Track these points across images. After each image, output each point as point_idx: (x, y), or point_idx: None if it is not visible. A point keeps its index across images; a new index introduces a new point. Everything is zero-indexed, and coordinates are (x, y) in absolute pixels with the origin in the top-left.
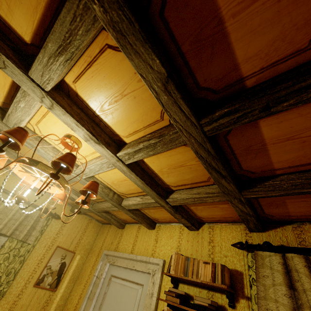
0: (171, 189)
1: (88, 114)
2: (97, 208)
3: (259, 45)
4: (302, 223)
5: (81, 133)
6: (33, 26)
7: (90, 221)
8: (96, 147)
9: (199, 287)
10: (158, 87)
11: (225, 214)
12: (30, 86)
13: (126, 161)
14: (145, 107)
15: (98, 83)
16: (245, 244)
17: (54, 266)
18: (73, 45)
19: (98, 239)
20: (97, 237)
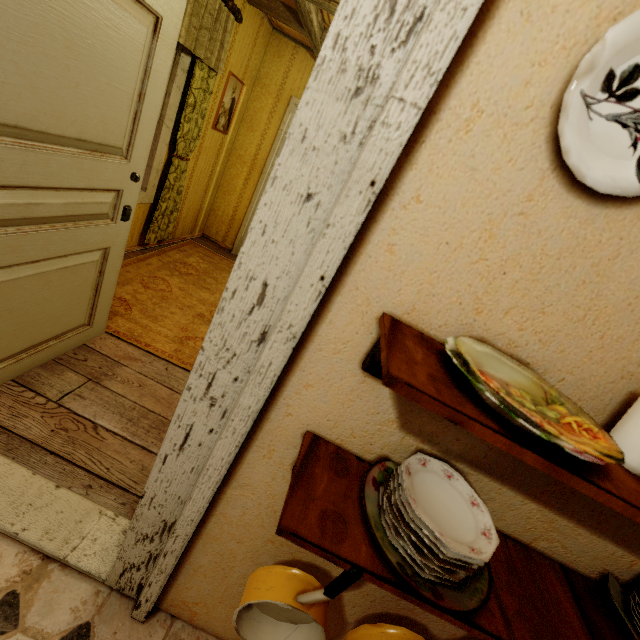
0: None
1: None
2: None
3: None
4: None
5: None
6: None
7: (262, 22)
8: None
9: None
10: None
11: None
12: None
13: None
14: None
15: None
16: None
17: (226, 103)
18: None
19: (271, 64)
20: (267, 58)
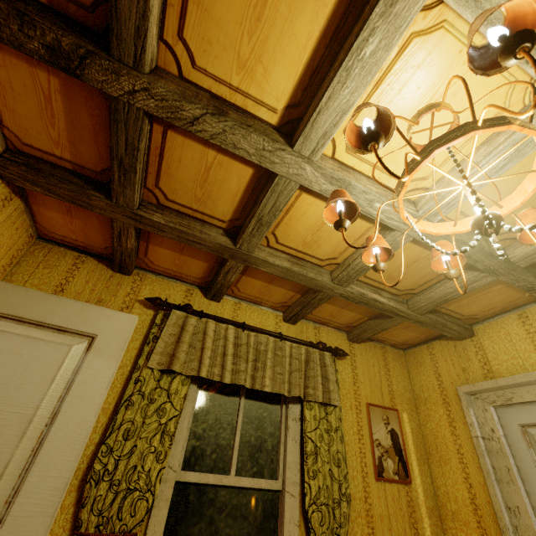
0: None
1: None
2: (426, 304)
3: None
4: None
5: None
6: None
7: (384, 350)
8: None
9: None
10: None
11: None
12: None
13: None
14: None
15: None
16: None
17: (382, 440)
18: None
19: (418, 376)
20: (412, 374)
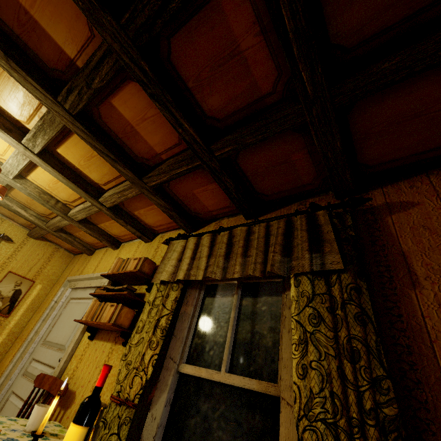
0: (103, 189)
1: None
2: (50, 225)
3: (63, 32)
4: (223, 219)
5: None
6: None
7: (57, 250)
8: None
9: (134, 285)
10: (5, 64)
11: (166, 218)
12: None
13: (33, 149)
14: (22, 88)
15: None
16: (168, 238)
17: (5, 292)
18: None
19: (67, 270)
20: (67, 268)
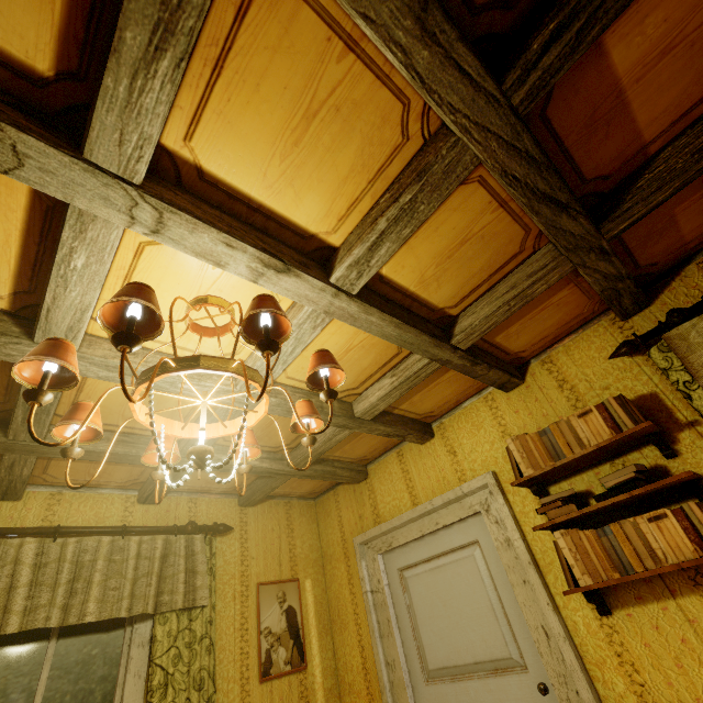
0: (450, 316)
1: (235, 216)
2: (302, 459)
3: None
4: None
5: (242, 263)
6: (54, 19)
7: (289, 506)
8: (282, 285)
9: (591, 469)
10: (406, 32)
11: (565, 315)
12: (96, 188)
13: (353, 286)
14: (363, 124)
15: (246, 113)
16: (635, 338)
17: (274, 625)
18: (189, 7)
19: (326, 529)
20: (321, 528)
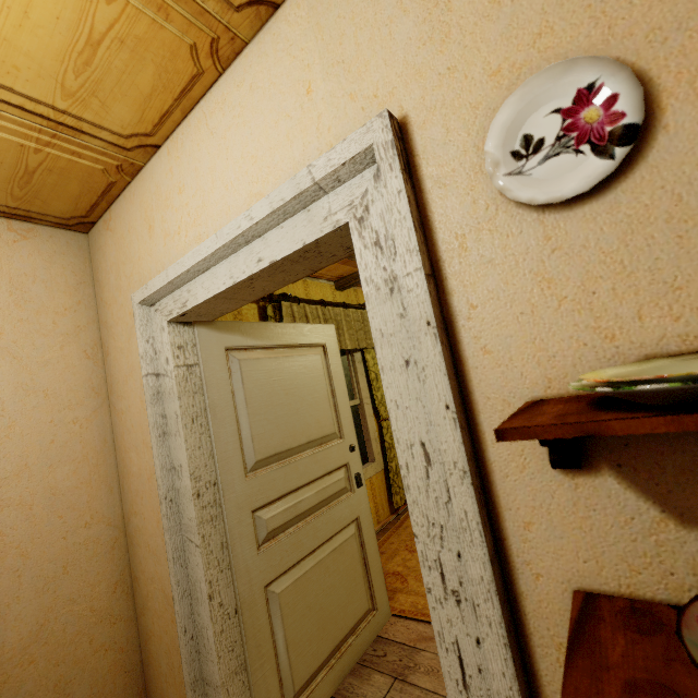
0: None
1: None
2: None
3: None
4: None
5: None
6: None
7: None
8: None
9: None
10: None
11: None
12: None
13: None
14: None
15: None
16: None
17: None
18: None
19: None
20: None
